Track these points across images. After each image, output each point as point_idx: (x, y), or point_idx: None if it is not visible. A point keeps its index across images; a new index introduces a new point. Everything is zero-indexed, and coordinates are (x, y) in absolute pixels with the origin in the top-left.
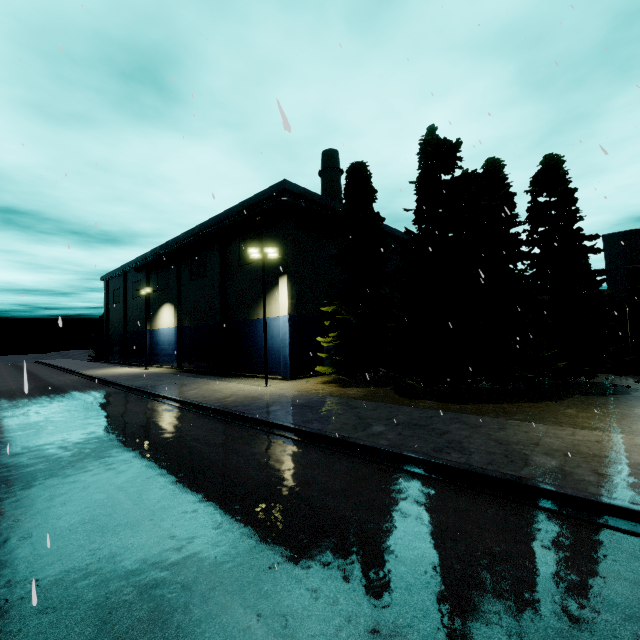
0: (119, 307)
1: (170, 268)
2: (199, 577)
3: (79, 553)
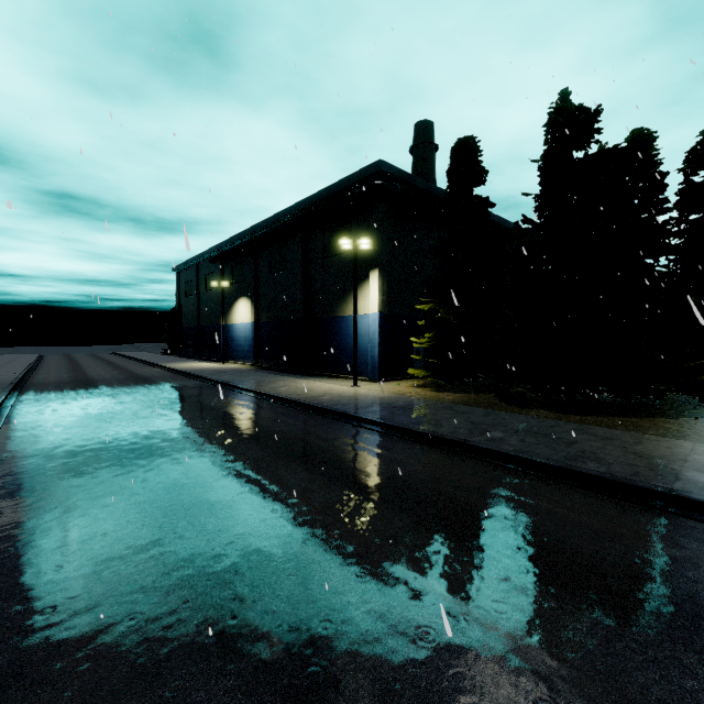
0: (192, 300)
1: (246, 259)
2: (370, 548)
3: (252, 520)
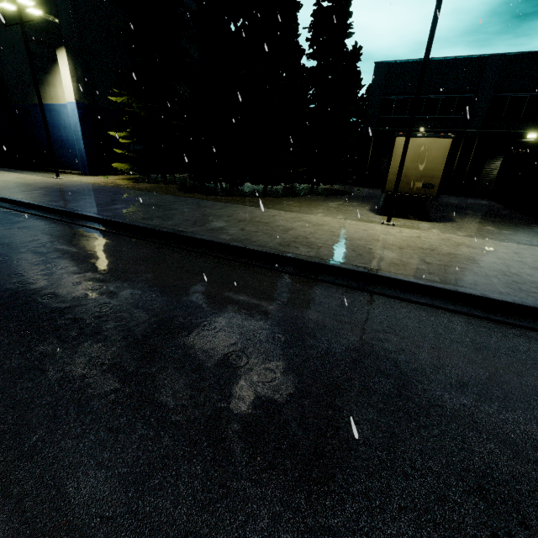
0: None
1: None
2: None
3: None
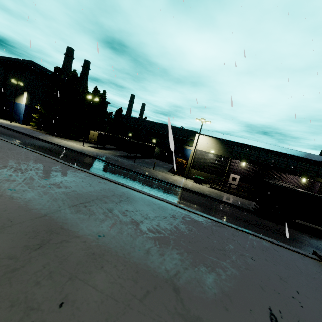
0: None
1: None
2: None
3: None
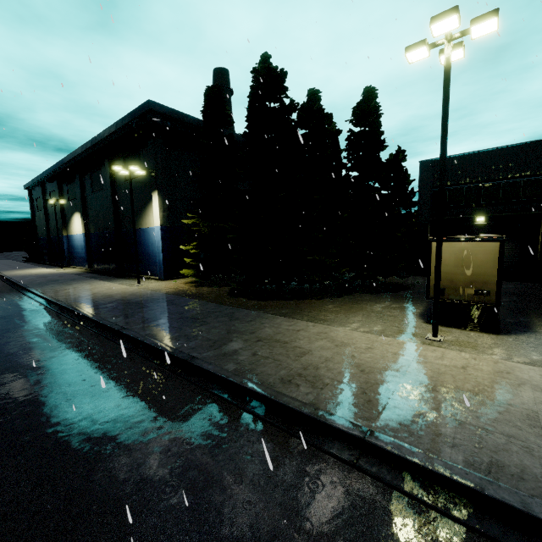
0: (42, 214)
1: (76, 180)
2: None
3: None
